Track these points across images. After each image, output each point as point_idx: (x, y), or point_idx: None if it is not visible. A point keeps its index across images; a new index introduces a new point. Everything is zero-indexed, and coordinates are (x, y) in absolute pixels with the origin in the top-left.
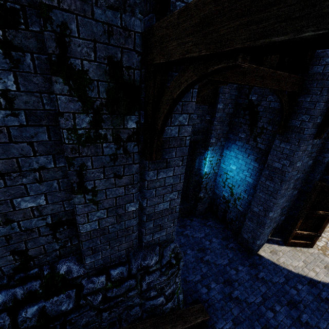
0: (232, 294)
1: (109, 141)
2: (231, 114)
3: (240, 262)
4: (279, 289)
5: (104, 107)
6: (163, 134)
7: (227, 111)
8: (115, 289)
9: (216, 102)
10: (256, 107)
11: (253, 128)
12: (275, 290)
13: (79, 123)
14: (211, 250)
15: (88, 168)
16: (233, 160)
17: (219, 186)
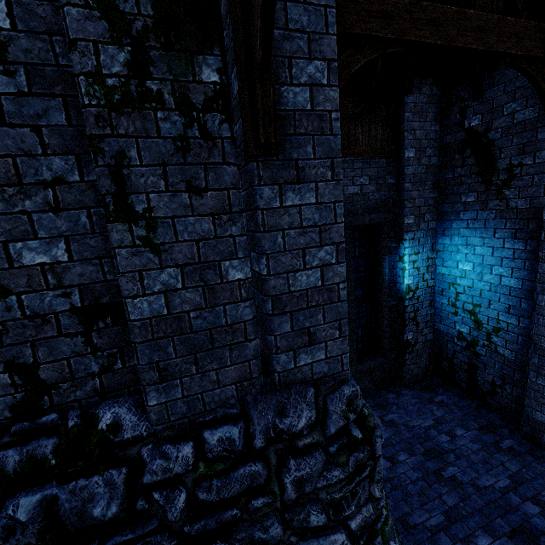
0: None
1: (168, 107)
2: (436, 168)
3: (544, 484)
4: None
5: (150, 35)
6: (279, 103)
7: (426, 162)
8: (216, 480)
9: (400, 149)
10: (485, 136)
11: (490, 176)
12: None
13: (107, 64)
14: (456, 454)
15: (133, 164)
16: (461, 253)
17: (444, 315)
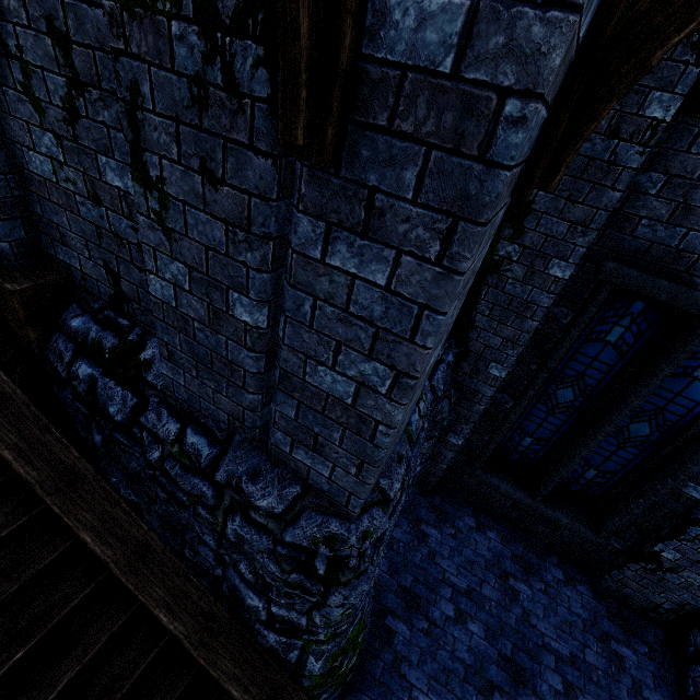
0: None
1: (186, 13)
2: None
3: None
4: None
5: None
6: (376, 39)
7: None
8: (178, 467)
9: None
10: None
11: None
12: None
13: None
14: None
15: (147, 107)
16: None
17: None
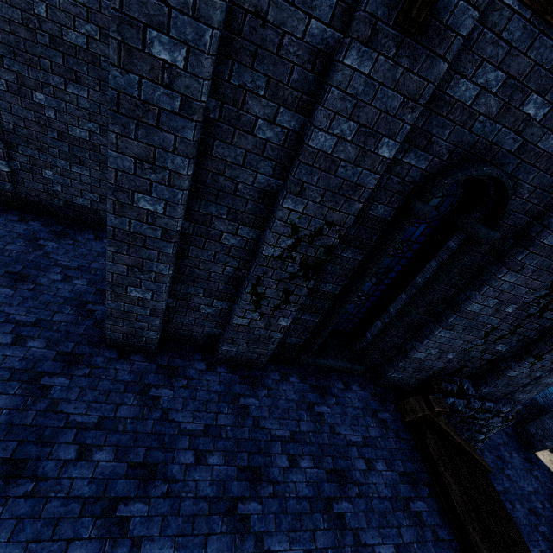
0: (504, 470)
1: None
2: None
3: (515, 450)
4: (552, 494)
5: None
6: None
7: None
8: (481, 414)
9: None
10: None
11: None
12: (547, 492)
13: None
14: None
15: None
16: None
17: None
